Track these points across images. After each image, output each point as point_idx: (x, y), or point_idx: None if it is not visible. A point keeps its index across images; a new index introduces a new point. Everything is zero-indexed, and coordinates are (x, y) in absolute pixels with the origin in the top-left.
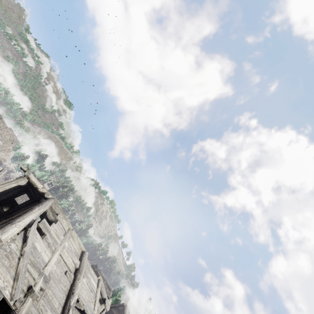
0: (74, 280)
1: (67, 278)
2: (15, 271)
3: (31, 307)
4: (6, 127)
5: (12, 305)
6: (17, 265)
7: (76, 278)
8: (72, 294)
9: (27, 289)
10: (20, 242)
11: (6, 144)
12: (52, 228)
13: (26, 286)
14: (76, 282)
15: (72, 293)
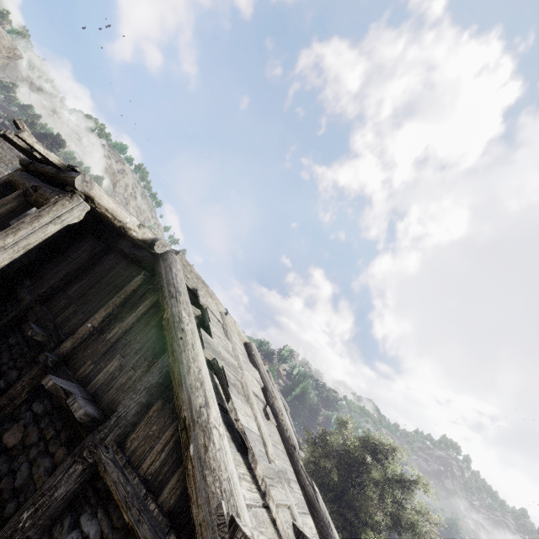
0: (276, 418)
1: (271, 423)
2: None
3: None
4: None
5: None
6: (271, 525)
7: (276, 411)
8: (295, 450)
9: None
10: (238, 458)
11: None
12: (216, 342)
13: None
14: (282, 420)
15: (294, 448)
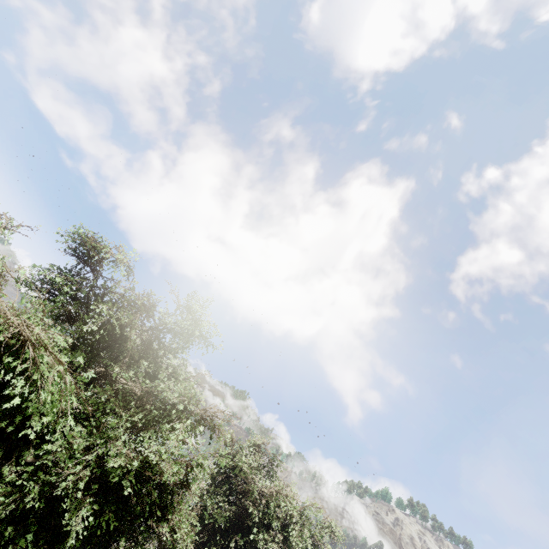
0: None
1: None
2: None
3: None
4: None
5: None
6: None
7: None
8: None
9: None
10: None
11: None
12: None
13: None
14: None
15: None
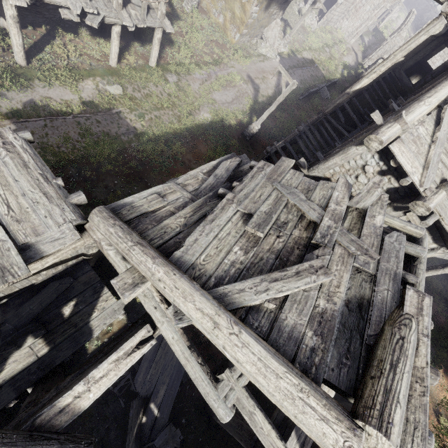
0: None
1: None
2: (424, 159)
3: (444, 201)
4: None
5: (421, 192)
6: (426, 153)
7: None
8: None
9: (439, 182)
10: (431, 126)
11: None
12: None
13: (438, 178)
14: None
15: None
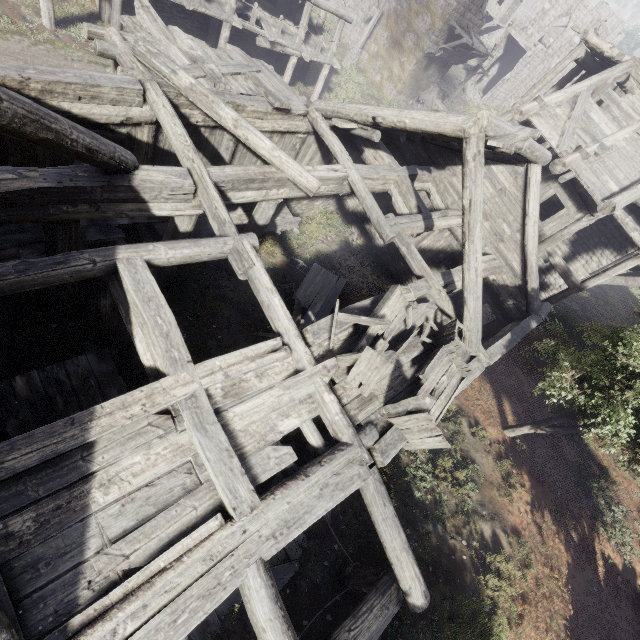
0: None
1: None
2: (561, 131)
3: (579, 163)
4: None
5: (558, 154)
6: (563, 127)
7: None
8: None
9: (575, 148)
10: (567, 109)
11: None
12: (623, 101)
13: (574, 146)
14: None
15: None
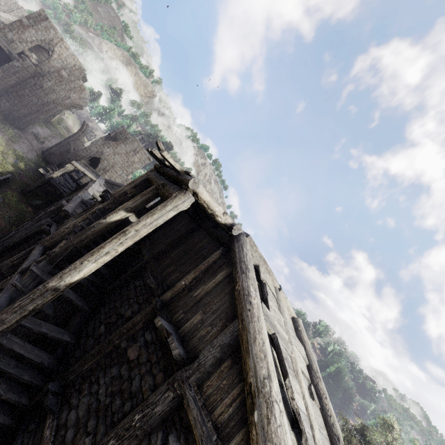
0: (320, 399)
1: (315, 403)
2: None
3: None
4: (60, 38)
5: None
6: None
7: (320, 393)
8: (339, 441)
9: None
10: (292, 437)
11: (73, 77)
12: (272, 315)
13: None
14: (325, 404)
15: (337, 438)
